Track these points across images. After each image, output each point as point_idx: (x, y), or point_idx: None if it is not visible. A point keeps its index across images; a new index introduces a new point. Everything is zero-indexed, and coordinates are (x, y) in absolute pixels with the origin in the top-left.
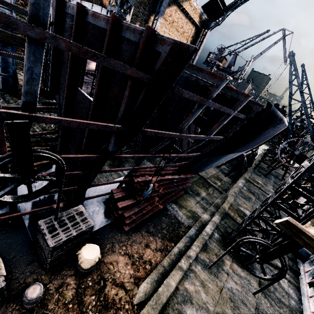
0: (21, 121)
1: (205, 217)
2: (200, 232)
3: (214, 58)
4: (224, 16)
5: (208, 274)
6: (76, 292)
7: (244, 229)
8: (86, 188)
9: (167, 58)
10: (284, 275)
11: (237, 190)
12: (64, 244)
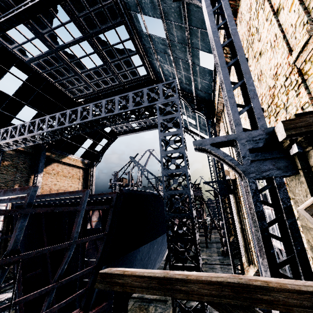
0: None
1: None
2: None
3: (113, 181)
4: (100, 156)
5: None
6: None
7: None
8: None
9: None
10: None
11: None
12: None
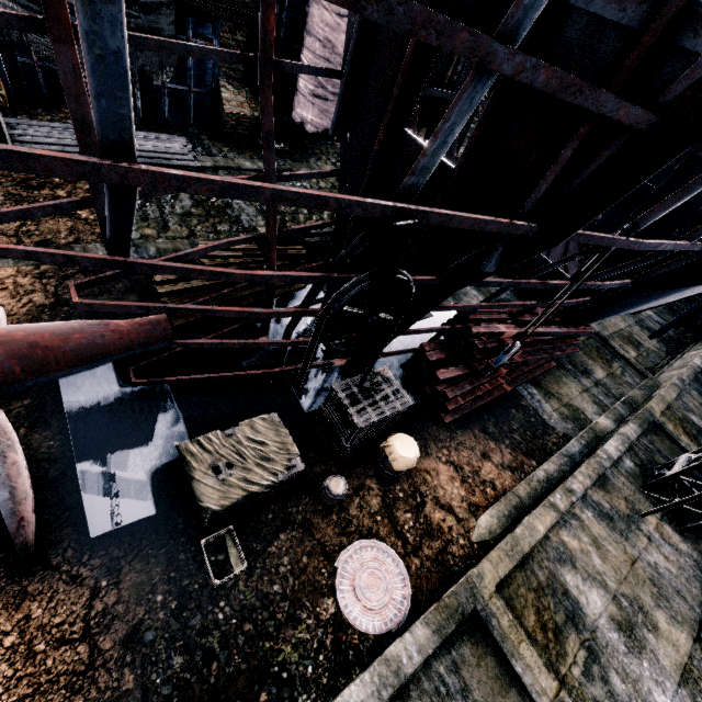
0: (410, 223)
1: (604, 423)
2: (590, 452)
3: None
4: None
5: (608, 529)
6: (383, 502)
7: None
8: (395, 336)
9: None
10: None
11: (688, 374)
12: (371, 426)
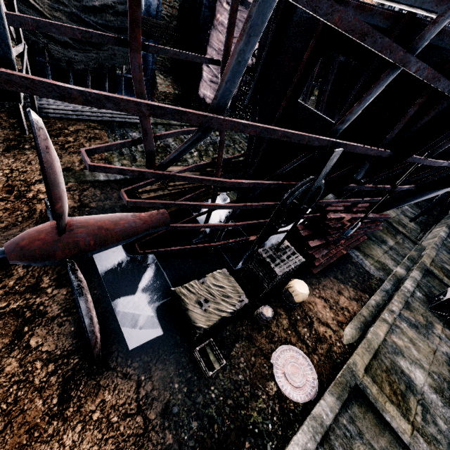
0: (340, 150)
1: (400, 271)
2: (395, 288)
3: None
4: None
5: (416, 333)
6: (289, 322)
7: None
8: None
9: None
10: None
11: (439, 241)
12: (283, 274)
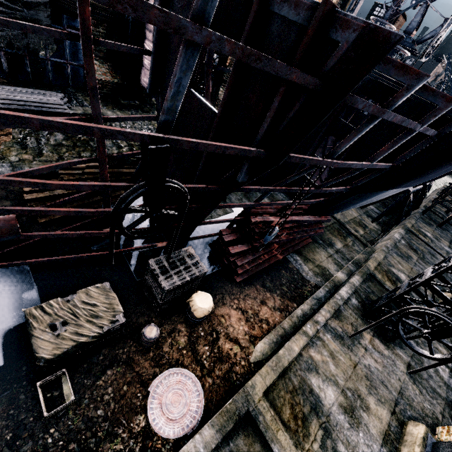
0: (163, 147)
1: (340, 276)
2: (331, 295)
3: (383, 15)
4: None
5: (340, 345)
6: (189, 340)
7: (398, 298)
8: (196, 226)
9: (348, 51)
10: None
11: (391, 243)
12: (177, 288)
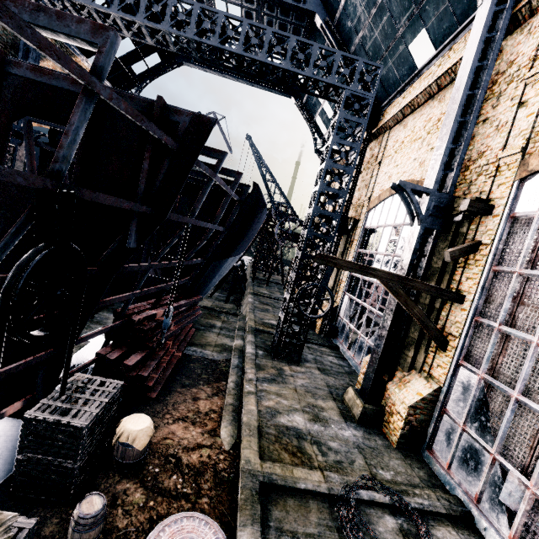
0: (71, 192)
1: (238, 342)
2: (243, 359)
3: None
4: (139, 88)
5: (277, 385)
6: (146, 488)
7: (285, 322)
8: None
9: (188, 128)
10: (334, 300)
11: (251, 305)
12: (96, 422)
